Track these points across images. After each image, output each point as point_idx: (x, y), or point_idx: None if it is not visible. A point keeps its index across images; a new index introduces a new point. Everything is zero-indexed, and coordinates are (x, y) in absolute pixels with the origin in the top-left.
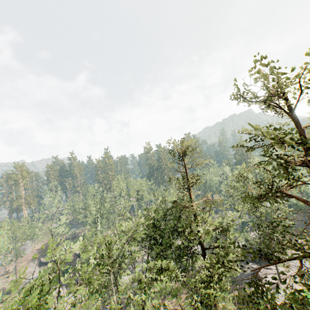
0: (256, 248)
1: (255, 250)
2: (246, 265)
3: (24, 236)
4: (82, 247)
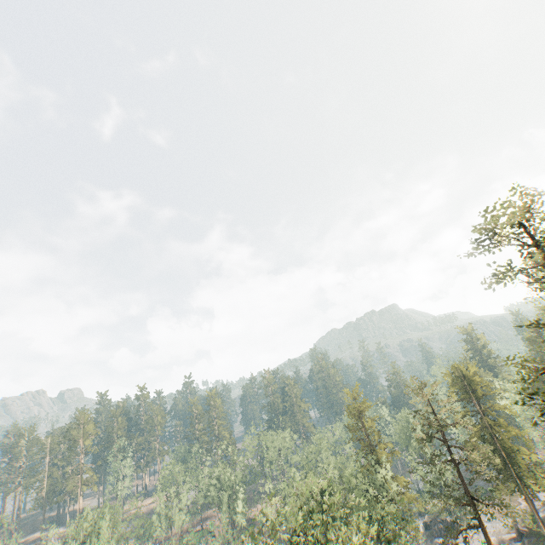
0: (439, 517)
1: (438, 519)
2: (433, 541)
3: (126, 532)
4: (216, 542)
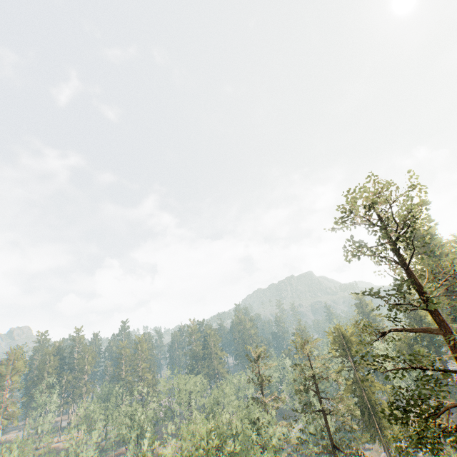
0: None
1: None
2: None
3: None
4: None
